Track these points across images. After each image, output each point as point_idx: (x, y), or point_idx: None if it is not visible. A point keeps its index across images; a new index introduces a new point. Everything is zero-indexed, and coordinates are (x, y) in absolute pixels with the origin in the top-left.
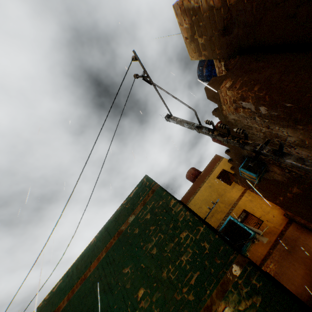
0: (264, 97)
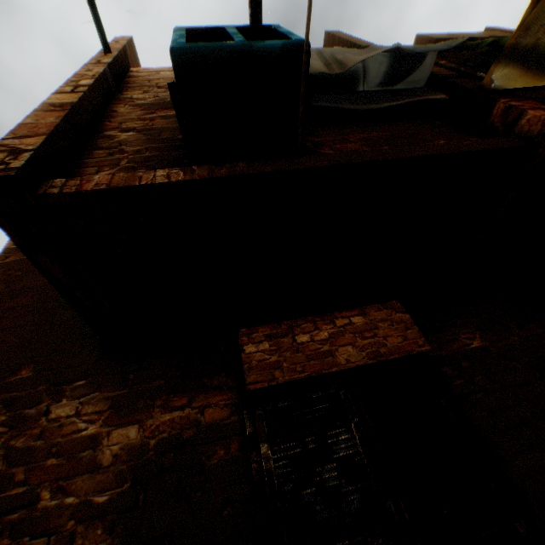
0: None
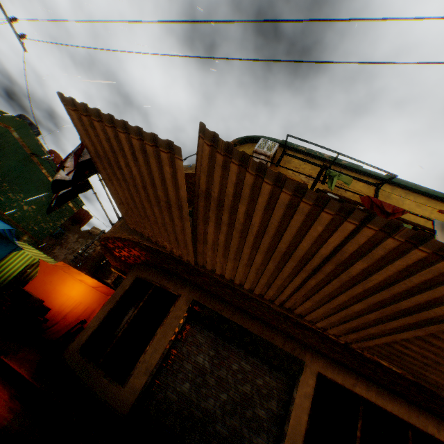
0: (91, 257)
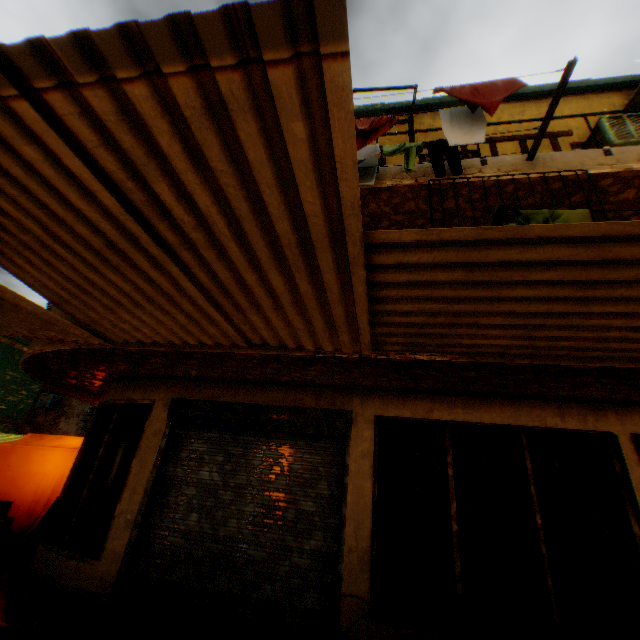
0: None
